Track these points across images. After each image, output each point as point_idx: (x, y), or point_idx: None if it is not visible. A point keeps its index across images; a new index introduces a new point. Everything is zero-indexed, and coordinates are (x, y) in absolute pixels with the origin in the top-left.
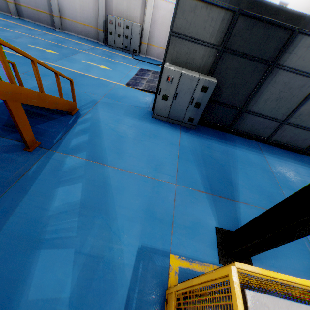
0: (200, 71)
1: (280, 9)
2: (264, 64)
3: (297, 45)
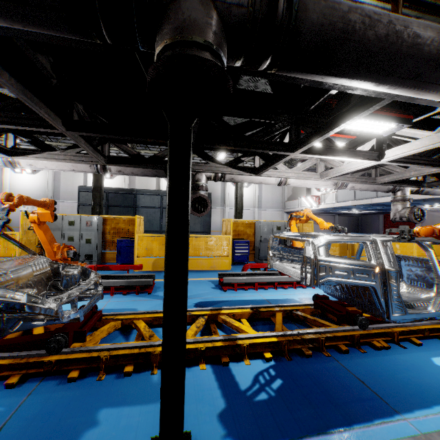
0: None
1: (124, 189)
2: (131, 207)
3: (140, 198)
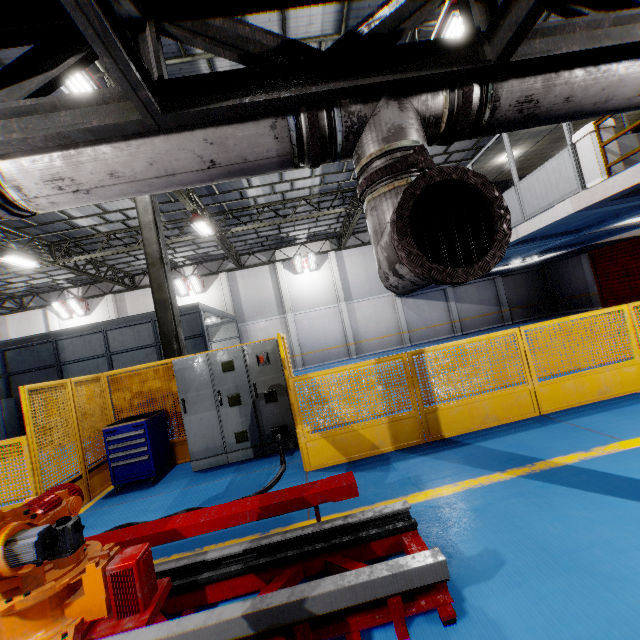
0: (0, 399)
1: (31, 337)
2: (52, 368)
3: (65, 347)
